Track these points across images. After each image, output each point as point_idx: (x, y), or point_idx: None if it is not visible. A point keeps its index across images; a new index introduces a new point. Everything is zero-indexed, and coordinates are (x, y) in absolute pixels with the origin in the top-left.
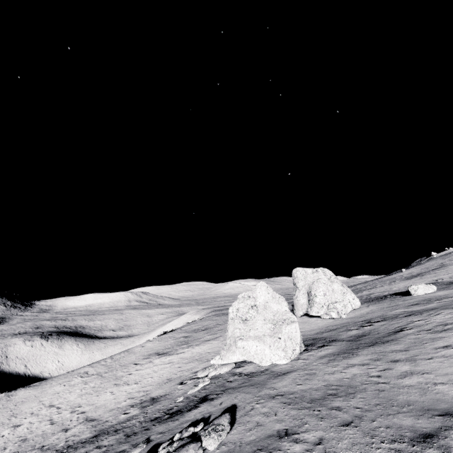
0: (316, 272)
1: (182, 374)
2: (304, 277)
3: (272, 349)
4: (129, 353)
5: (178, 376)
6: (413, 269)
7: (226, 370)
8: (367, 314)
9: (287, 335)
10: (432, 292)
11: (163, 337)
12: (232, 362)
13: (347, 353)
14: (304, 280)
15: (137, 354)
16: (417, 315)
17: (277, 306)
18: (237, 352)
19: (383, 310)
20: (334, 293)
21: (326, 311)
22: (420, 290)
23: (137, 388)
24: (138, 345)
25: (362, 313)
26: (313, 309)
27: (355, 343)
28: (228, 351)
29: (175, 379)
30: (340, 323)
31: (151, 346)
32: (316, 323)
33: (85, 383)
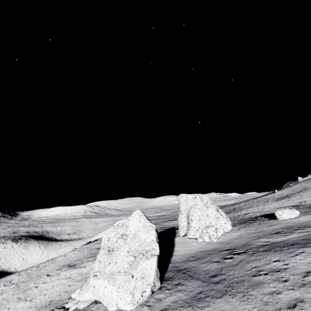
0: (195, 198)
1: (63, 296)
2: (186, 202)
3: (120, 291)
4: (52, 262)
5: (58, 300)
6: (283, 191)
7: (83, 307)
8: (234, 240)
9: (140, 273)
10: (296, 217)
11: (83, 248)
12: (86, 300)
13: (190, 307)
14: (185, 205)
15: (55, 264)
16: (277, 251)
17: (145, 236)
18: (89, 291)
19: (249, 236)
20: (208, 217)
21: (201, 235)
22: (285, 215)
23: (25, 308)
24: (64, 253)
25: (231, 237)
26: (190, 232)
27: (207, 287)
28: (86, 286)
29: (54, 303)
30: (209, 249)
31: (70, 256)
32: (191, 246)
33: (2, 293)
